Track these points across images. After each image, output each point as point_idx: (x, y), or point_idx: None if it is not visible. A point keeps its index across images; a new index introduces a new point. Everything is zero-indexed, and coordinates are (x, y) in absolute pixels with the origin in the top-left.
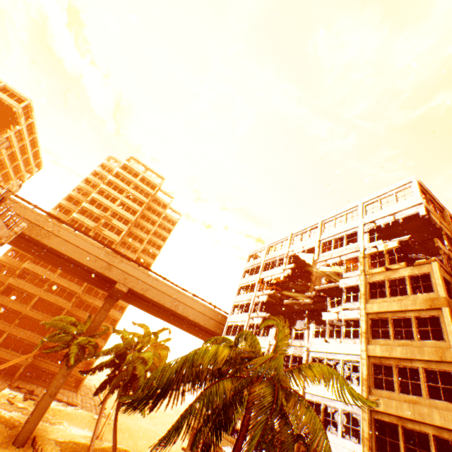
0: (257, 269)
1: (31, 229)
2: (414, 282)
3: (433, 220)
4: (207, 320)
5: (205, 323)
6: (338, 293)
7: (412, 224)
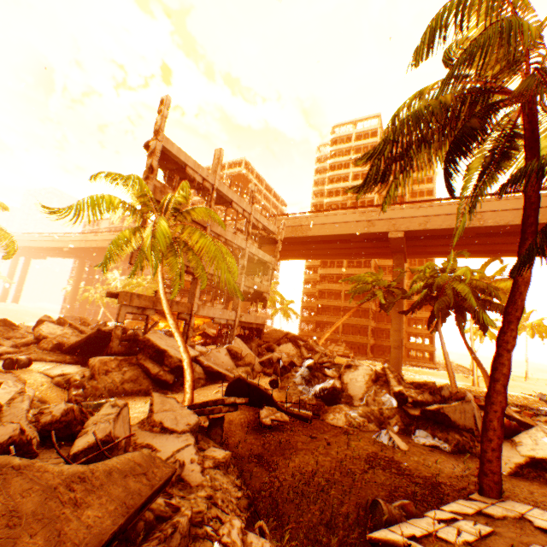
0: None
1: (295, 231)
2: None
3: None
4: None
5: None
6: None
7: None
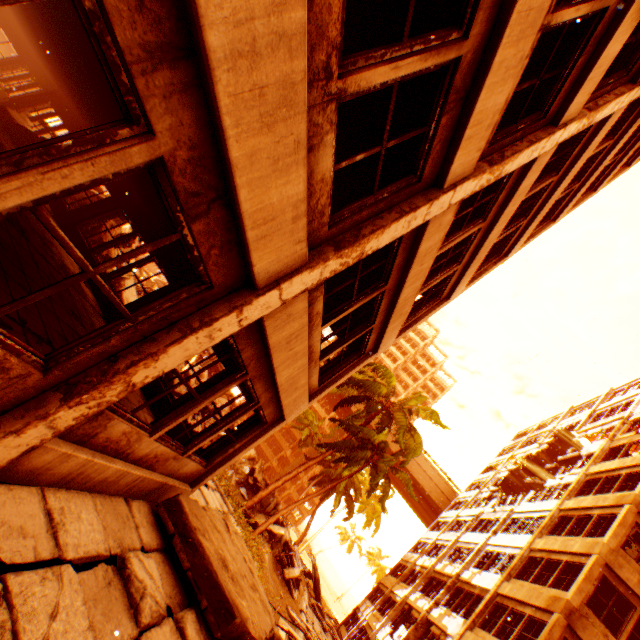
0: None
1: None
2: None
3: None
4: (433, 489)
5: (431, 492)
6: None
7: None
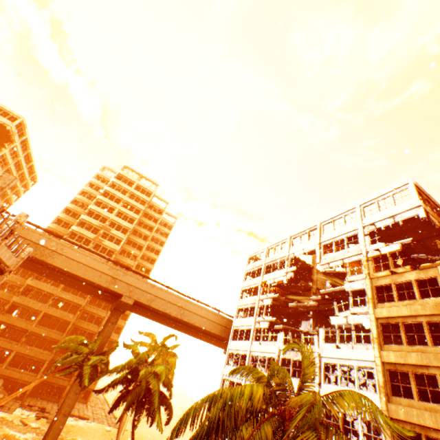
0: (258, 271)
1: (35, 249)
2: (419, 283)
3: (433, 221)
4: (212, 326)
5: (211, 329)
6: (343, 295)
7: (410, 225)
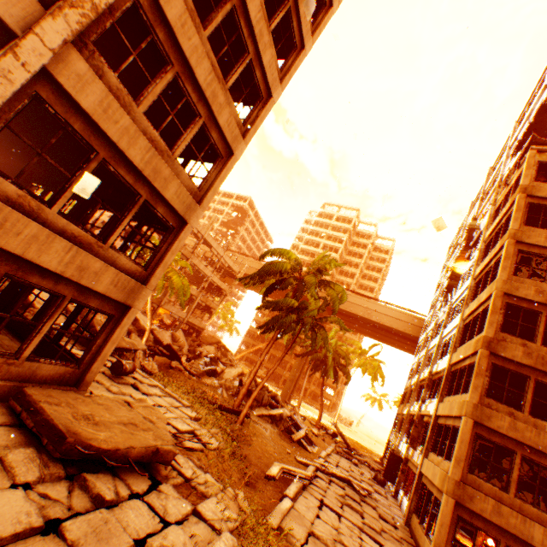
0: None
1: None
2: None
3: None
4: (406, 327)
5: (405, 330)
6: None
7: None
